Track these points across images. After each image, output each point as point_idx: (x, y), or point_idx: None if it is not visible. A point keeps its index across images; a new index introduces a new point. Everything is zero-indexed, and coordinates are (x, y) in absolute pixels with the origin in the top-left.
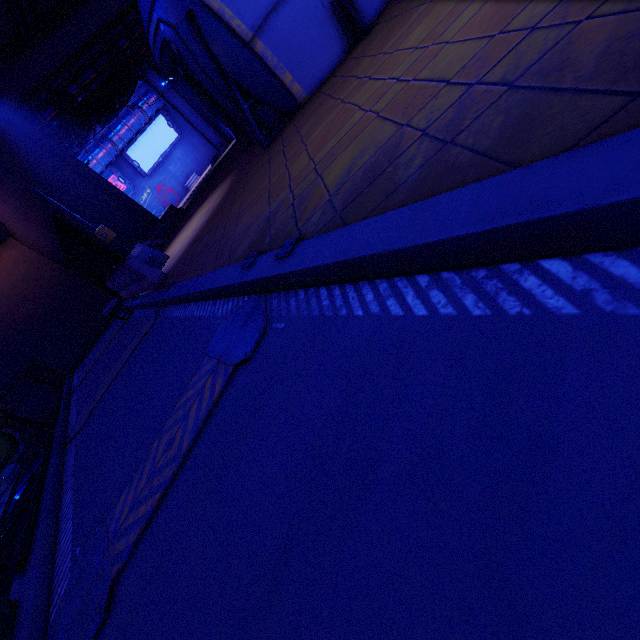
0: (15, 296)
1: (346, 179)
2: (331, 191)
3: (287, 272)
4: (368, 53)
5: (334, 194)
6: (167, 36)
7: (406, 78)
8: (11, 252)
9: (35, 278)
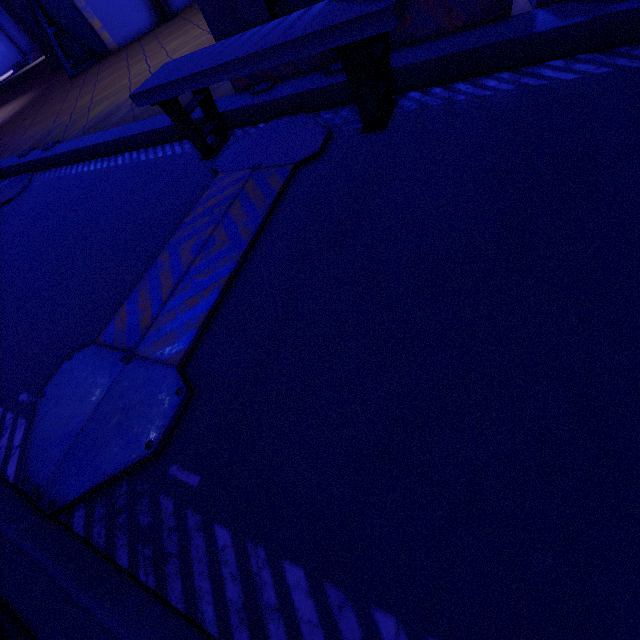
0: None
1: (97, 116)
2: (88, 121)
3: (46, 156)
4: (159, 37)
5: (88, 123)
6: None
7: (151, 70)
8: None
9: None
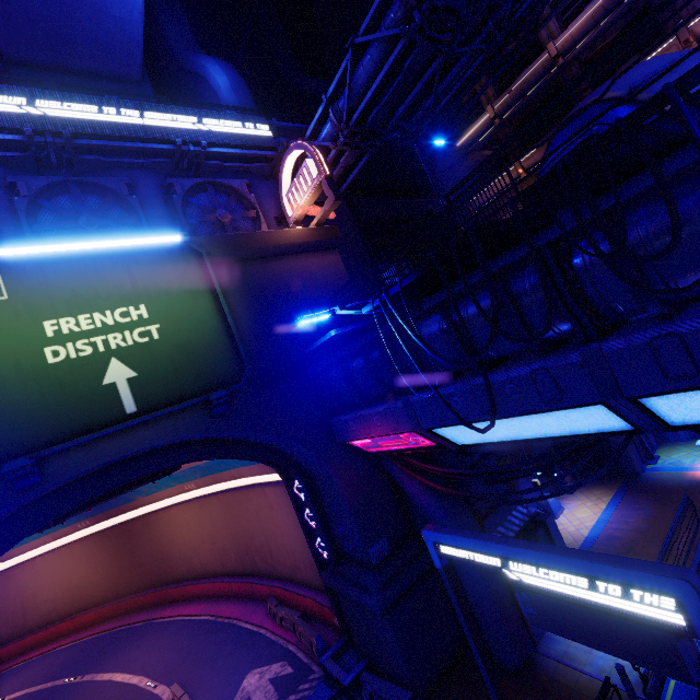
0: (314, 281)
1: None
2: None
3: None
4: None
5: None
6: (597, 132)
7: None
8: (331, 257)
9: (333, 280)
